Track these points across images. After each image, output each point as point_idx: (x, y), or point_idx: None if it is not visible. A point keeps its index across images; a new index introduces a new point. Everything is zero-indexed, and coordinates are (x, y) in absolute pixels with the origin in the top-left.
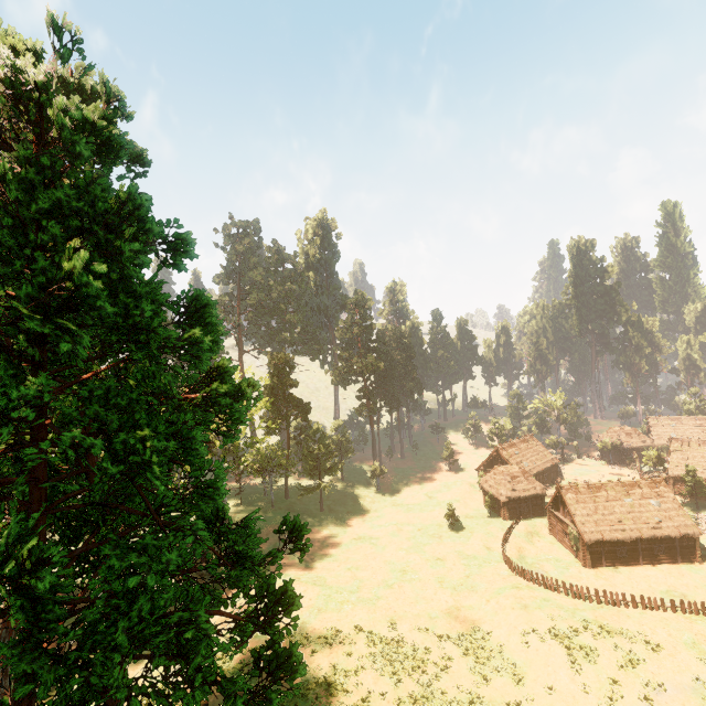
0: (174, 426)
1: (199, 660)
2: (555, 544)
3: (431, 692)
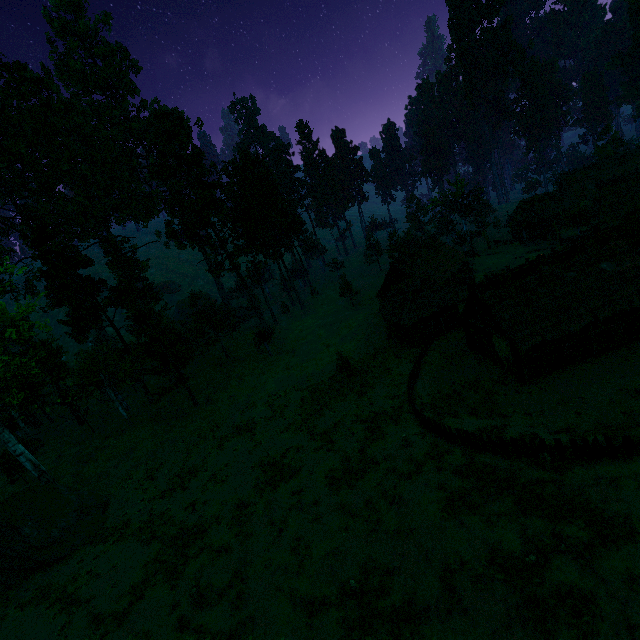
0: None
1: None
2: (478, 360)
3: None
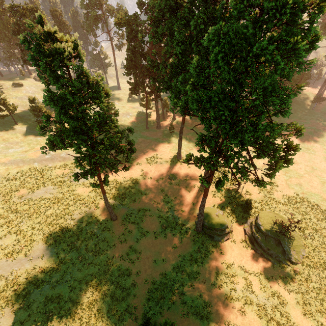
0: (283, 91)
1: (277, 153)
2: None
3: (300, 186)
